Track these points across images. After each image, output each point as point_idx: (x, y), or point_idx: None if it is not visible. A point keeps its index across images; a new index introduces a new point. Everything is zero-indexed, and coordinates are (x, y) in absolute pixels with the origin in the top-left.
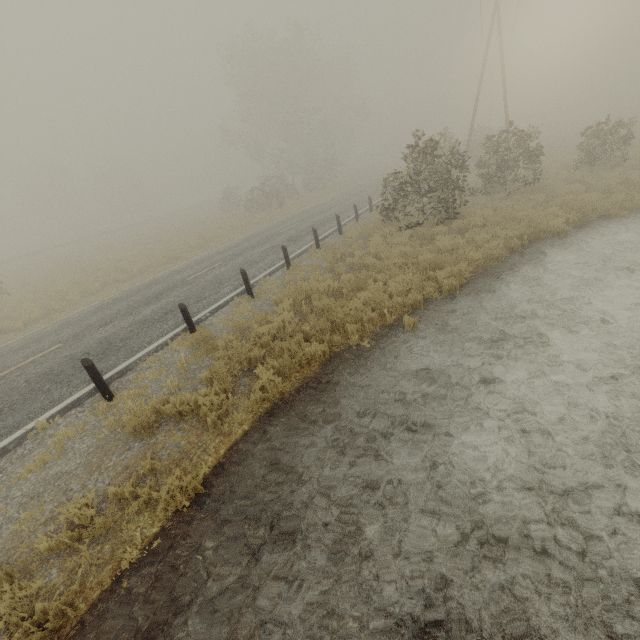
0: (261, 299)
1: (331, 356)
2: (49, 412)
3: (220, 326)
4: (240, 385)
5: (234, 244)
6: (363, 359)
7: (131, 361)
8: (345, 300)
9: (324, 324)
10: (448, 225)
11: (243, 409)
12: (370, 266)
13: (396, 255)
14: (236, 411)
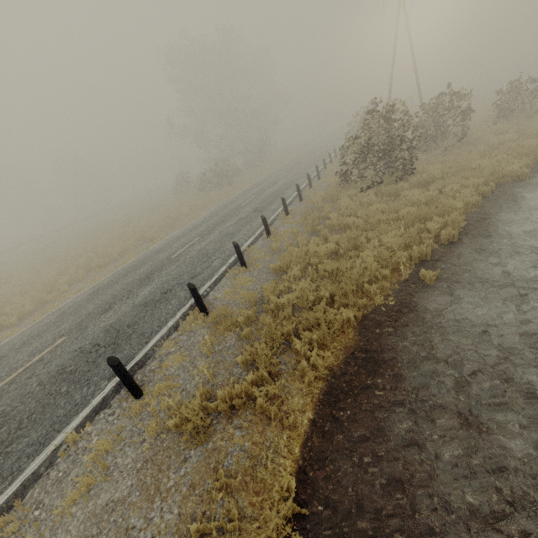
0: (255, 268)
1: (362, 320)
2: (75, 420)
3: (226, 300)
4: (280, 364)
5: (202, 220)
6: (399, 320)
7: (147, 348)
8: (349, 260)
9: (346, 288)
10: (404, 181)
11: (296, 392)
12: (352, 225)
13: (376, 212)
14: (289, 396)
